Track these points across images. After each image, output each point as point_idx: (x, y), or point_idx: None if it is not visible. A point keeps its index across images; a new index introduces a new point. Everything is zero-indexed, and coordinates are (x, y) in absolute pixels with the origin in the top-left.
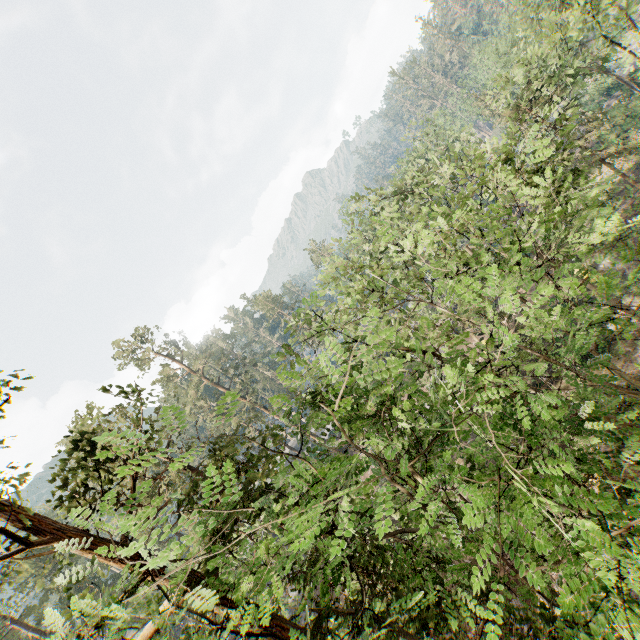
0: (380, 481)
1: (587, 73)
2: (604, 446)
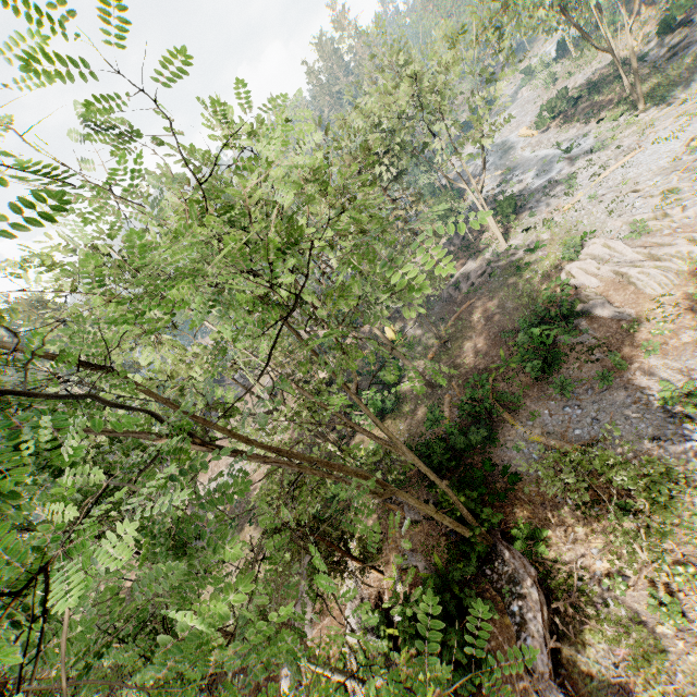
0: (149, 566)
1: (414, 155)
2: (378, 502)
